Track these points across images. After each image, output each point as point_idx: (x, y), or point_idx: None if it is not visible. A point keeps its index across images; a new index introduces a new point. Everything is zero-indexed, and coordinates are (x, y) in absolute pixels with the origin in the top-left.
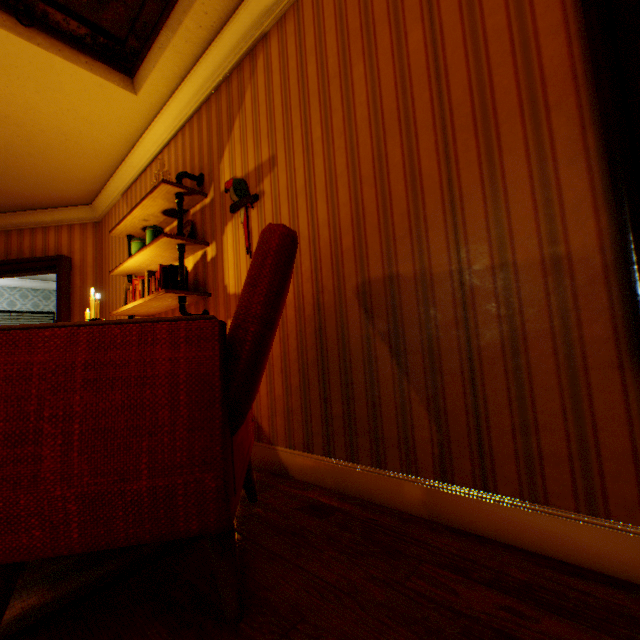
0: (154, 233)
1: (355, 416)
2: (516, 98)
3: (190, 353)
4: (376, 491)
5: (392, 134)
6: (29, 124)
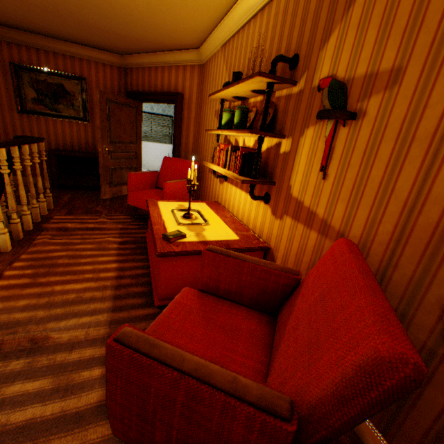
0: (241, 114)
1: None
2: None
3: (260, 439)
4: (370, 442)
5: None
6: None
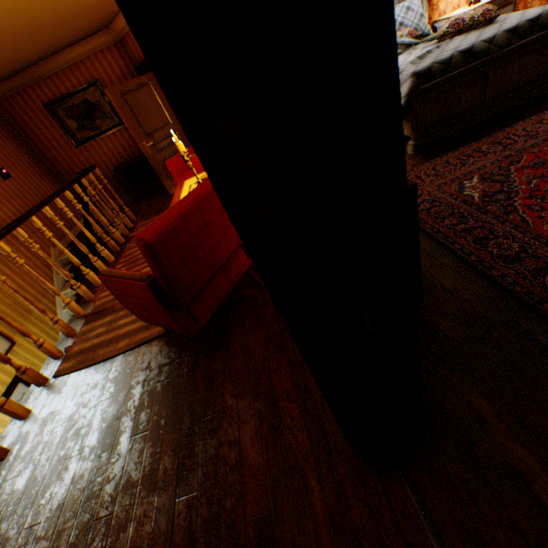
0: None
1: None
2: None
3: (147, 294)
4: None
5: None
6: None
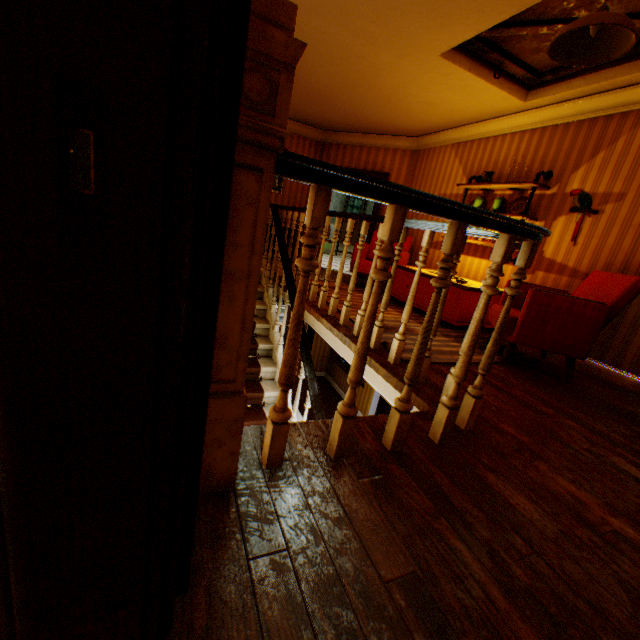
0: (500, 203)
1: (610, 344)
2: None
3: (595, 313)
4: (606, 375)
5: None
6: (435, 106)
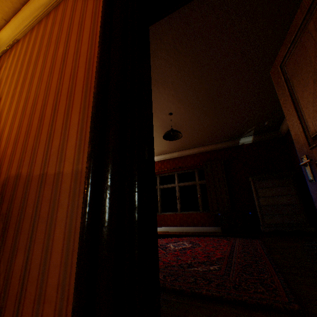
0: None
1: None
2: (83, 83)
3: None
4: None
5: (42, 93)
6: None
